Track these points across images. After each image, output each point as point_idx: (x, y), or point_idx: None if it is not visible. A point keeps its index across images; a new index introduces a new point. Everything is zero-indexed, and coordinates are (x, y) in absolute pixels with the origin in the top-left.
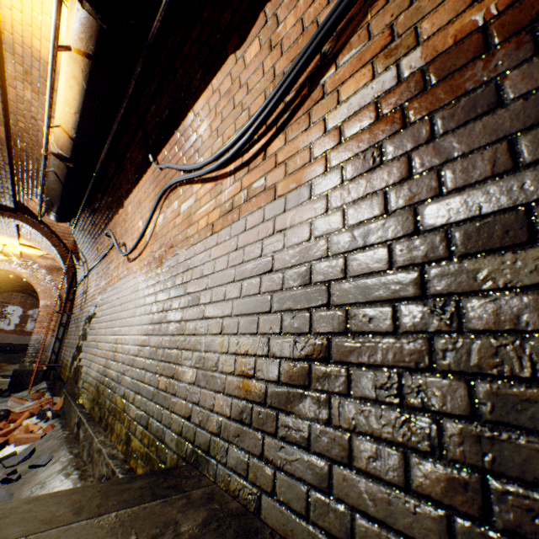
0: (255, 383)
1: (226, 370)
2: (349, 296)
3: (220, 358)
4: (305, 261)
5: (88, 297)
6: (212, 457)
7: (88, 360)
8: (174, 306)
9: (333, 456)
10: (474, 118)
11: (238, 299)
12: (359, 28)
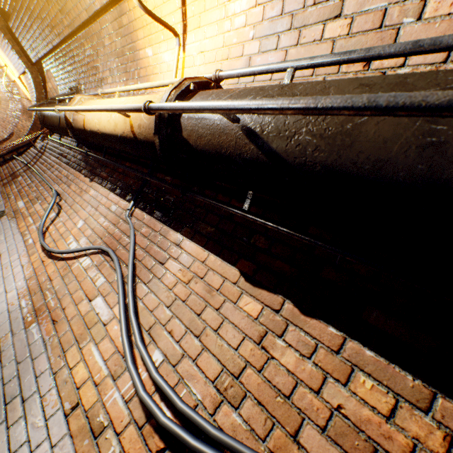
0: None
1: None
2: None
3: None
4: None
5: (8, 188)
6: None
7: None
8: None
9: None
10: None
11: None
12: None
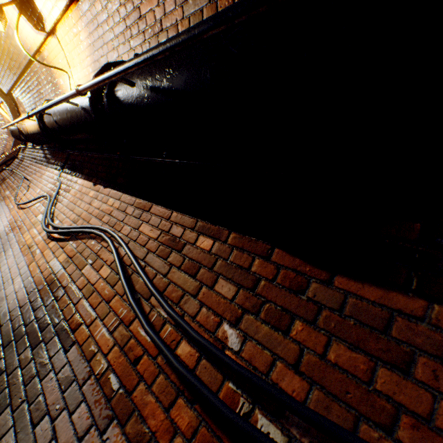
0: None
1: None
2: None
3: None
4: None
5: None
6: None
7: None
8: None
9: None
10: (34, 308)
11: None
12: (82, 240)
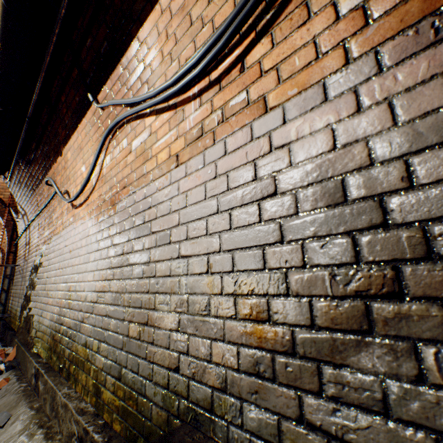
0: (273, 328)
1: (224, 314)
2: (423, 209)
3: (211, 300)
4: (331, 176)
5: (32, 248)
6: (219, 417)
7: (39, 308)
8: (137, 247)
9: (442, 428)
10: None
11: (228, 232)
12: None
